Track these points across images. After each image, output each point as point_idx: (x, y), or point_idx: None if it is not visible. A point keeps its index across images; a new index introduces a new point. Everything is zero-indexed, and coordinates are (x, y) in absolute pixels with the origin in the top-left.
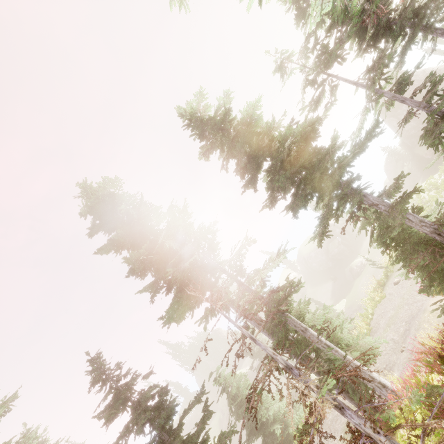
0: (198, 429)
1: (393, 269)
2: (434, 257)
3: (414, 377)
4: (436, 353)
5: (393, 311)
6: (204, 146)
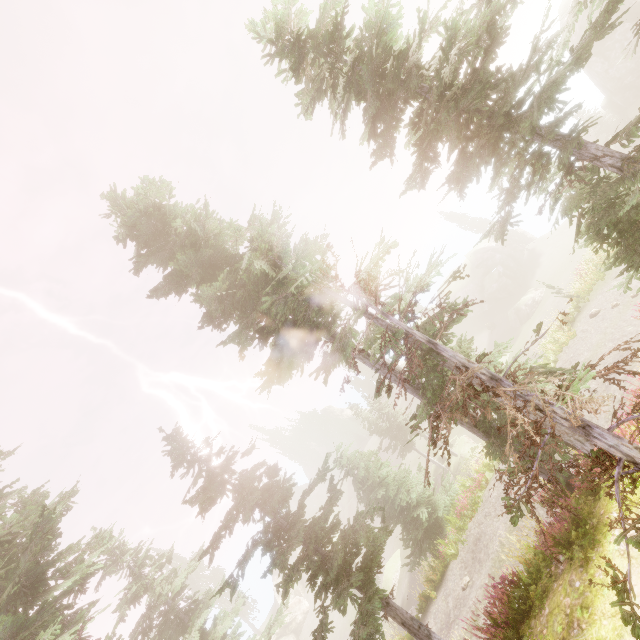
0: (324, 512)
1: (588, 297)
2: None
3: (633, 424)
4: None
5: (588, 352)
6: (301, 93)
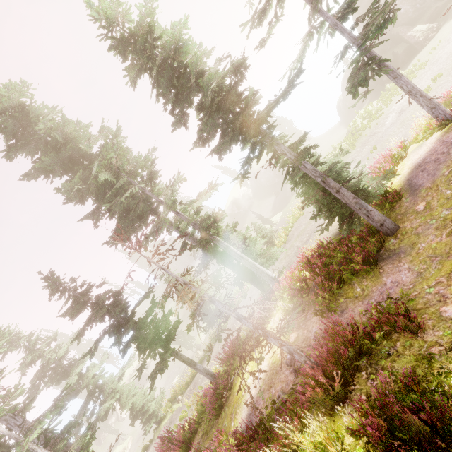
0: (147, 314)
1: None
2: (322, 195)
3: (293, 273)
4: (309, 258)
5: (304, 226)
6: (128, 67)
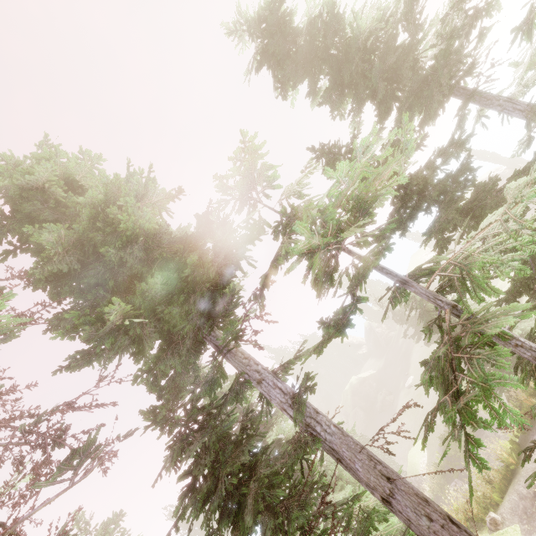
0: None
1: None
2: None
3: None
4: None
5: None
6: None
